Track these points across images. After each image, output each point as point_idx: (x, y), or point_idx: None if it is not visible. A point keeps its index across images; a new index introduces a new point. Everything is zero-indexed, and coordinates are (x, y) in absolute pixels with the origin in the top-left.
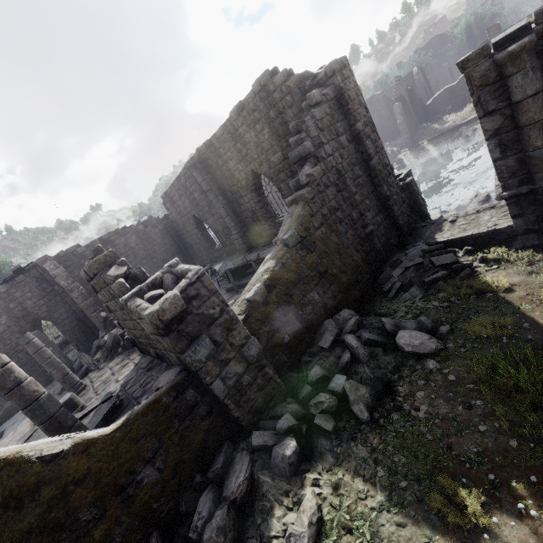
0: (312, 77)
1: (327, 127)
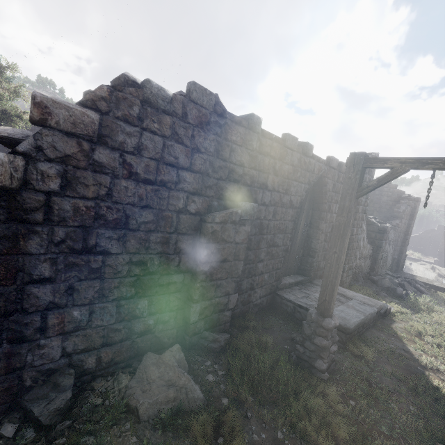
0: (408, 196)
1: (406, 215)
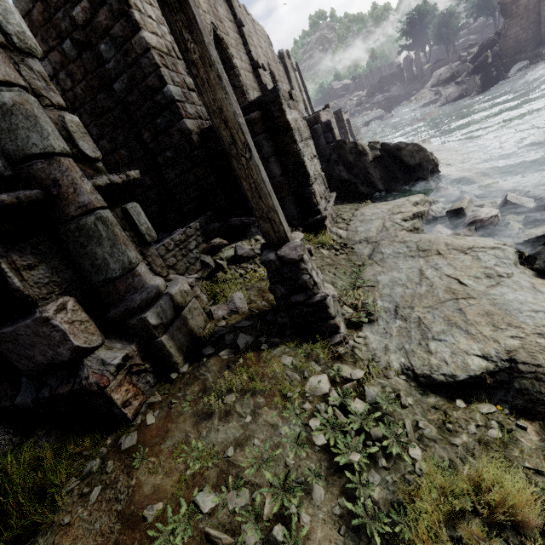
0: None
1: (41, 27)
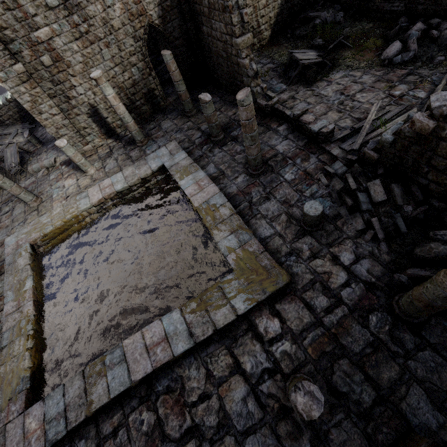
0: None
1: None
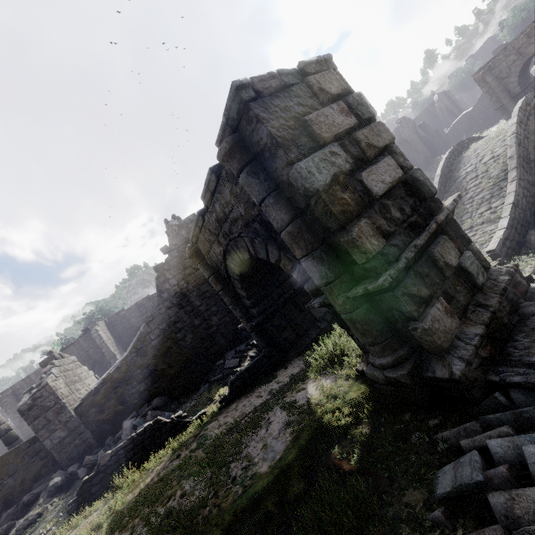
0: (175, 230)
1: (175, 266)
